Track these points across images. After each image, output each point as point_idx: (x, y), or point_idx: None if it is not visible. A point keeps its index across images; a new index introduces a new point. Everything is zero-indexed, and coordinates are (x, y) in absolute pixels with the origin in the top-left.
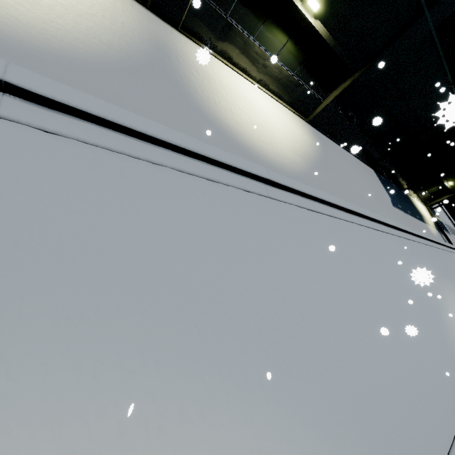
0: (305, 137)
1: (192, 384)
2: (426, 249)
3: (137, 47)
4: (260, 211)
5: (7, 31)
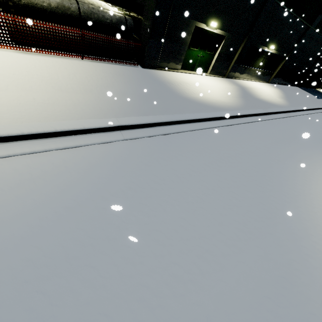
0: (276, 90)
1: None
2: None
3: (240, 91)
4: (303, 119)
5: (238, 104)
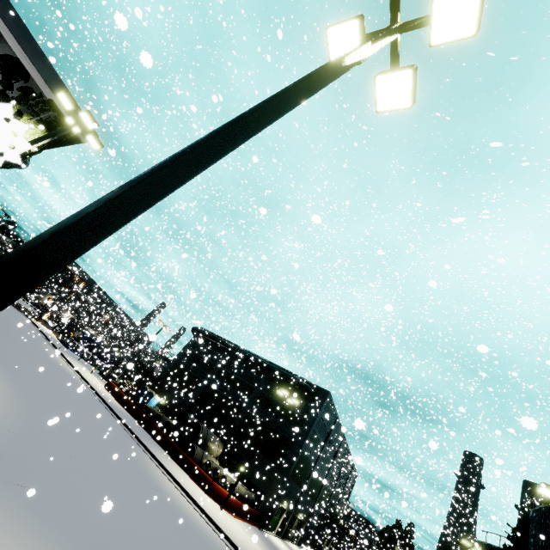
0: None
1: None
2: None
3: None
4: None
5: None
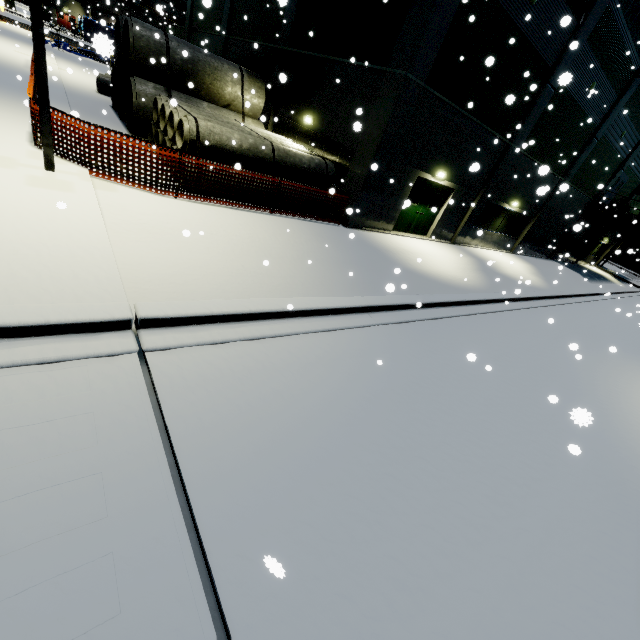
0: (526, 264)
1: (637, 357)
2: (633, 300)
3: (479, 265)
4: (577, 310)
5: (482, 283)
